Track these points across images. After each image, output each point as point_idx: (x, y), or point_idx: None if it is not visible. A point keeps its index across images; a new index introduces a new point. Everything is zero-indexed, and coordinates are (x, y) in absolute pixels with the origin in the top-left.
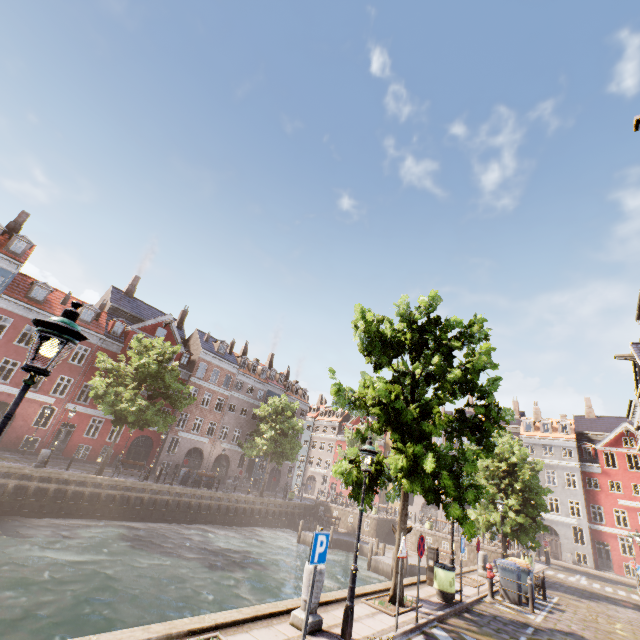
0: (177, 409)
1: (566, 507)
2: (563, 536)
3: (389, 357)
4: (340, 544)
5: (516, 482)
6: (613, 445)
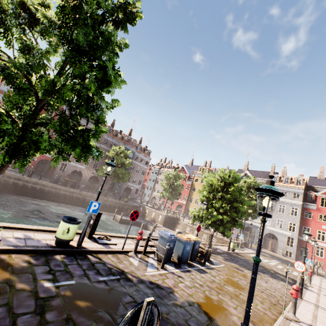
0: None
1: (286, 226)
2: (280, 241)
3: (21, 23)
4: (138, 224)
5: (227, 195)
6: None
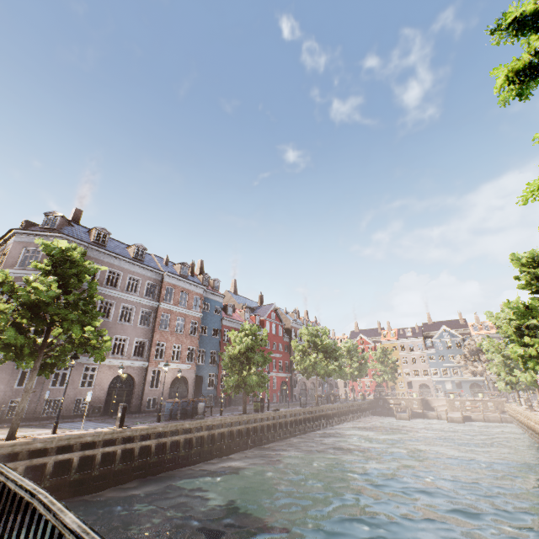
0: (291, 361)
1: None
2: None
3: None
4: (414, 416)
5: None
6: None
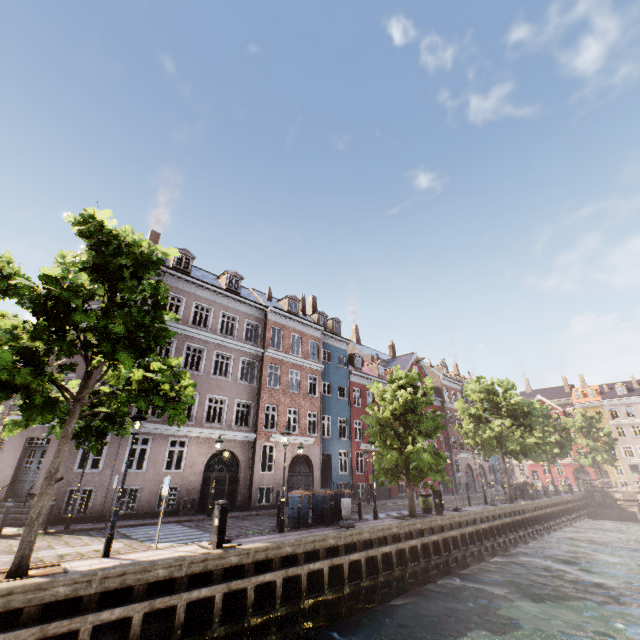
0: (447, 434)
1: None
2: None
3: None
4: None
5: None
6: None
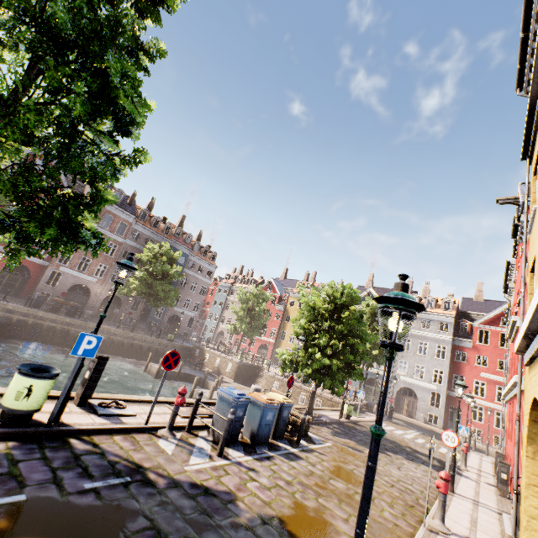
0: None
1: (430, 375)
2: (421, 399)
3: None
4: (189, 378)
5: (338, 325)
6: (490, 324)
